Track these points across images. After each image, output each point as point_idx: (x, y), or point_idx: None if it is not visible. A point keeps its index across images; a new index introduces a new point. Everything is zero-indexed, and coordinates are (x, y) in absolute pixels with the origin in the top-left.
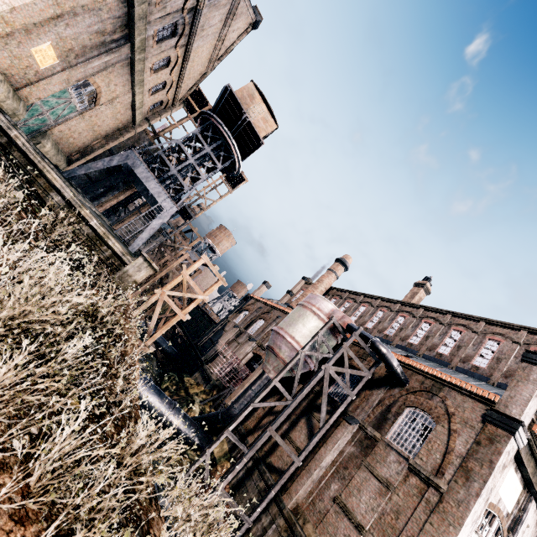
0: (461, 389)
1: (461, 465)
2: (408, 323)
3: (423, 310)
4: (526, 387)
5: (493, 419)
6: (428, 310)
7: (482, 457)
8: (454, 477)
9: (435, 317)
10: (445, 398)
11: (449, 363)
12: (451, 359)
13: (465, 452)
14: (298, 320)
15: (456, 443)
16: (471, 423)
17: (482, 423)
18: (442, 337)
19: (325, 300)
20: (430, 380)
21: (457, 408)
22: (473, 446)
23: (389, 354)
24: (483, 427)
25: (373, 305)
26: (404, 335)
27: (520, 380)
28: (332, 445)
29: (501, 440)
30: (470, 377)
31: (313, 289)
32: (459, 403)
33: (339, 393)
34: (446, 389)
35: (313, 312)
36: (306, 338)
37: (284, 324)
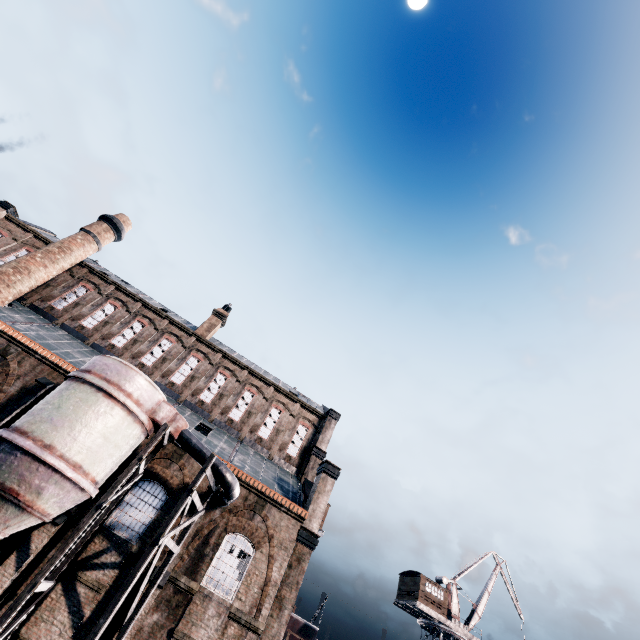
0: (282, 506)
1: (277, 595)
2: (203, 371)
3: (222, 356)
4: (323, 499)
5: (303, 538)
6: (227, 358)
7: (292, 581)
8: (271, 612)
9: (233, 370)
10: (267, 517)
11: (239, 433)
12: (242, 428)
13: (279, 579)
14: (94, 426)
15: (273, 570)
16: (286, 544)
17: (293, 542)
18: (236, 398)
19: (151, 386)
20: (255, 495)
21: (276, 528)
22: (287, 571)
23: (238, 488)
24: (295, 547)
25: (159, 329)
26: (196, 387)
27: (321, 492)
28: (131, 632)
29: (306, 558)
30: (255, 450)
31: (47, 261)
32: (278, 521)
33: (129, 523)
34: (268, 506)
35: (127, 410)
36: (105, 461)
37: (55, 435)
